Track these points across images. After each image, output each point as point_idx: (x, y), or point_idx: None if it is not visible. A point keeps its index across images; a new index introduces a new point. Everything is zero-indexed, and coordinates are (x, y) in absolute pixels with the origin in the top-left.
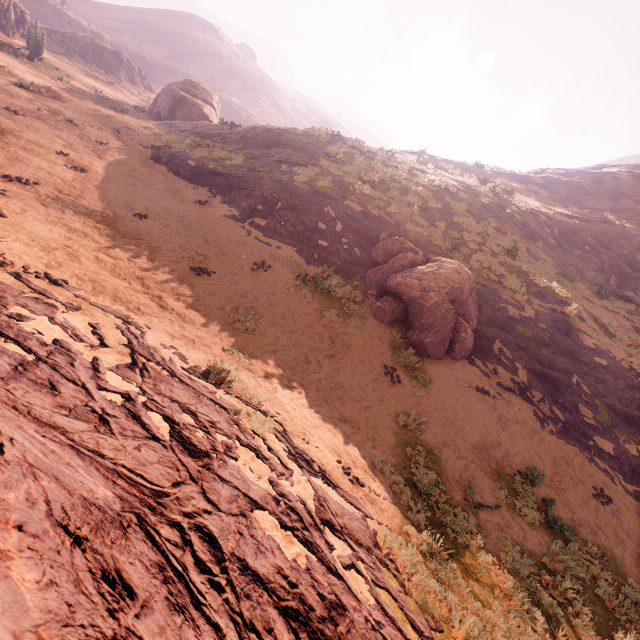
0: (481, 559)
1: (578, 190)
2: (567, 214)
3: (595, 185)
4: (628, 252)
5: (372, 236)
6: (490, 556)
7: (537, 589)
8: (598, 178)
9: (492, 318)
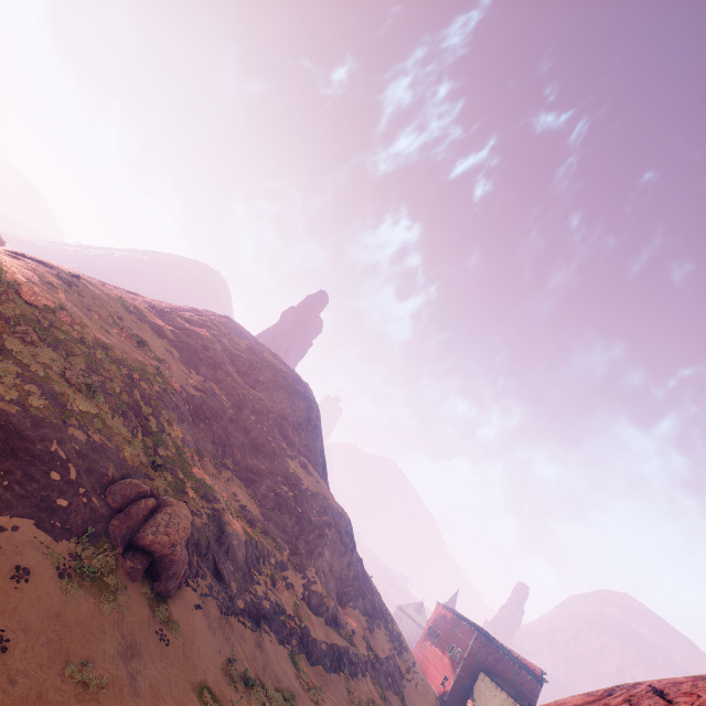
0: None
1: (196, 354)
2: (195, 385)
3: (205, 352)
4: (226, 424)
5: (104, 475)
6: None
7: None
8: (207, 345)
9: (190, 534)
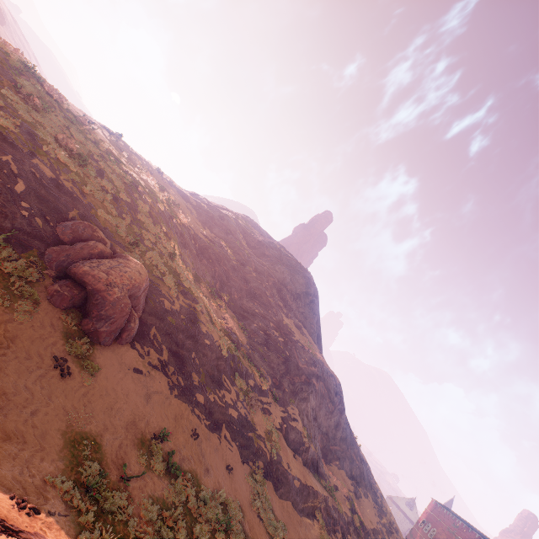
0: (131, 526)
1: (212, 219)
2: (205, 234)
3: (220, 220)
4: (227, 269)
5: (61, 210)
6: (135, 518)
7: (161, 526)
8: (222, 216)
9: (154, 309)
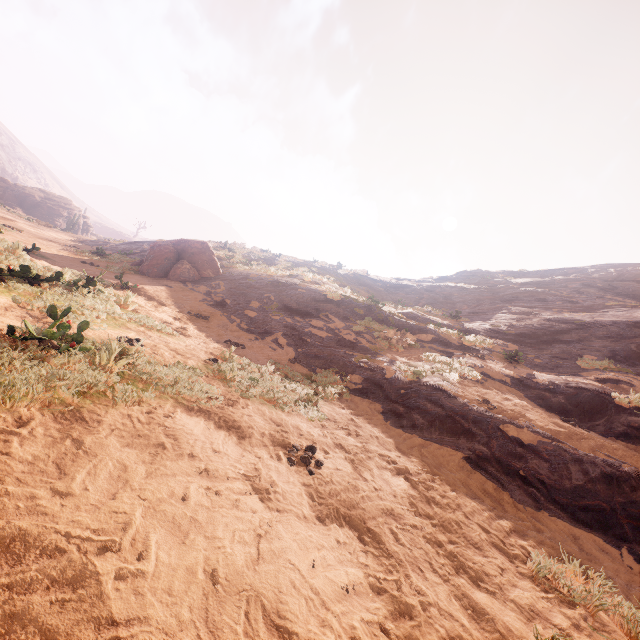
0: None
1: (442, 279)
2: (411, 282)
3: (456, 275)
4: (448, 292)
5: None
6: None
7: None
8: (460, 272)
9: (231, 276)
